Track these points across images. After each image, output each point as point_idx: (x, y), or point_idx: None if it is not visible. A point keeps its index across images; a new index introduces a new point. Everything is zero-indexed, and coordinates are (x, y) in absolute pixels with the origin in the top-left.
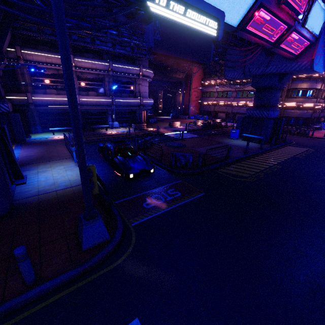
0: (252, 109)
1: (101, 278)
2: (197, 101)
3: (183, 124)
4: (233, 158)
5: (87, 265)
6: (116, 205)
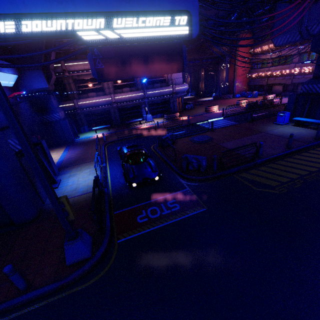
0: (311, 82)
1: (72, 295)
2: (244, 75)
3: (223, 106)
4: (266, 156)
5: (64, 281)
6: (114, 216)
